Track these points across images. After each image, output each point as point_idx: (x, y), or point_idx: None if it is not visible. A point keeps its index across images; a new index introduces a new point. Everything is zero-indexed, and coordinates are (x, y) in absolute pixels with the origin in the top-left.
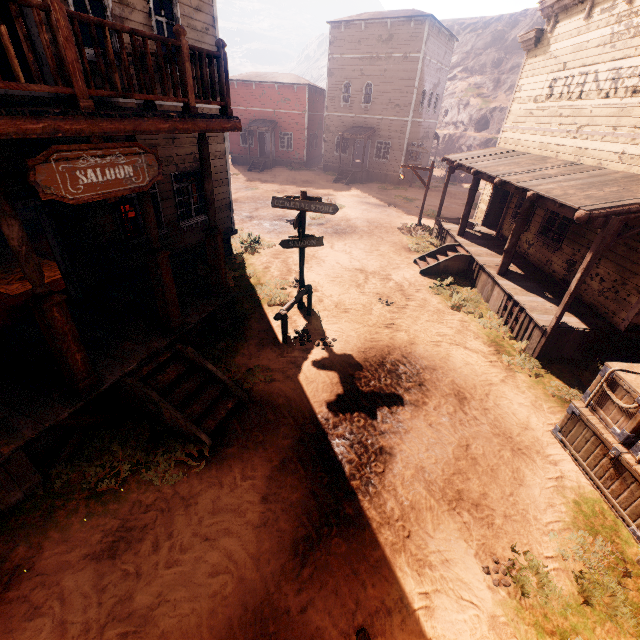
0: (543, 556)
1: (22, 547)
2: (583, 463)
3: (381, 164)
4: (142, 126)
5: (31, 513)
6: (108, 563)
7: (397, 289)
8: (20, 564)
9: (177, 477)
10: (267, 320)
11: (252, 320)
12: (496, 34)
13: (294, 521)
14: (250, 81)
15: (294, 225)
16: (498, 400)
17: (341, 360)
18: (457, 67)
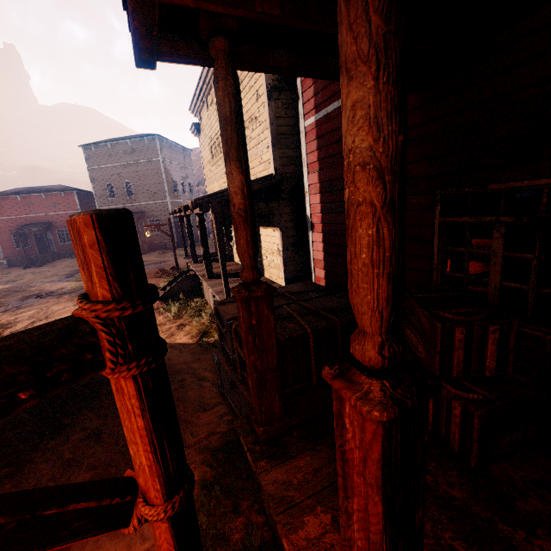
0: (140, 550)
1: None
2: (233, 406)
3: (158, 236)
4: None
5: None
6: None
7: None
8: None
9: None
10: None
11: None
12: None
13: None
14: (14, 195)
15: None
16: (180, 381)
17: None
18: None
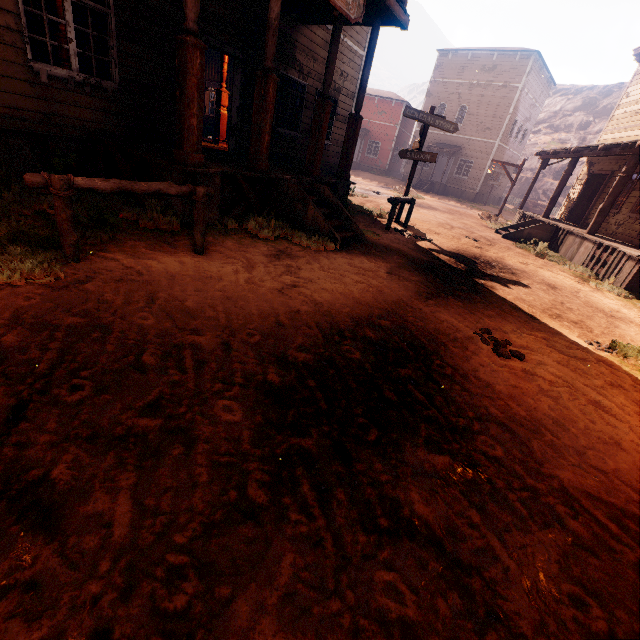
0: None
1: (211, 238)
2: None
3: (460, 181)
4: None
5: (213, 230)
6: (275, 259)
7: (482, 237)
8: (212, 242)
9: (317, 248)
10: (369, 220)
11: (357, 217)
12: (587, 100)
13: (416, 285)
14: None
15: (421, 129)
16: (588, 296)
17: (438, 248)
18: (543, 123)
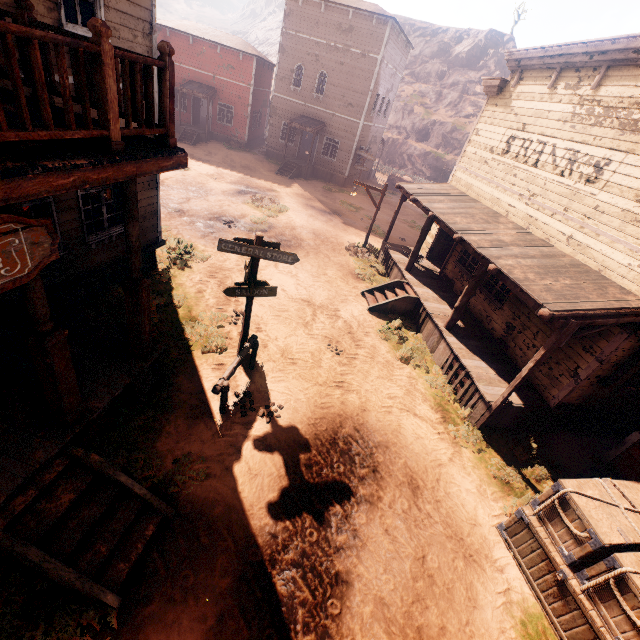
0: None
1: None
2: (527, 571)
3: (328, 162)
4: (22, 188)
5: None
6: None
7: (346, 331)
8: None
9: None
10: (200, 376)
11: (181, 376)
12: (442, 46)
13: None
14: (187, 33)
15: (245, 279)
16: (448, 487)
17: (289, 438)
18: (405, 69)
